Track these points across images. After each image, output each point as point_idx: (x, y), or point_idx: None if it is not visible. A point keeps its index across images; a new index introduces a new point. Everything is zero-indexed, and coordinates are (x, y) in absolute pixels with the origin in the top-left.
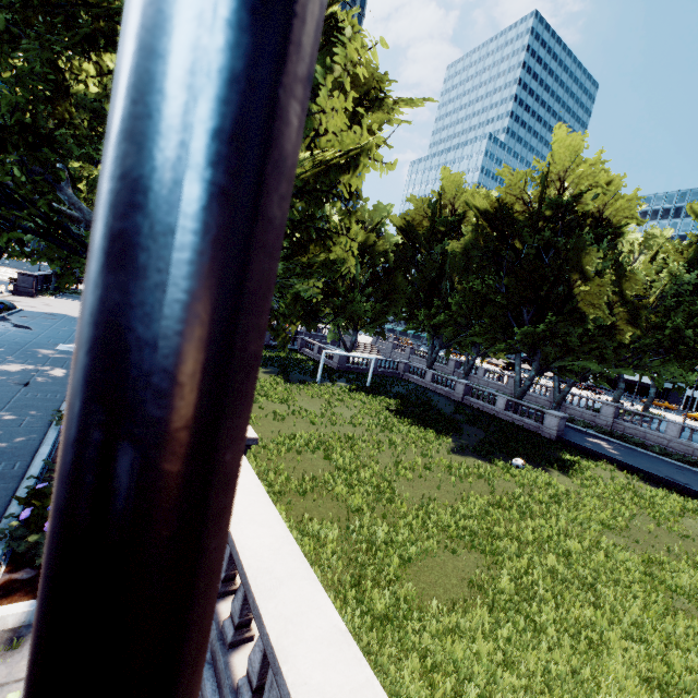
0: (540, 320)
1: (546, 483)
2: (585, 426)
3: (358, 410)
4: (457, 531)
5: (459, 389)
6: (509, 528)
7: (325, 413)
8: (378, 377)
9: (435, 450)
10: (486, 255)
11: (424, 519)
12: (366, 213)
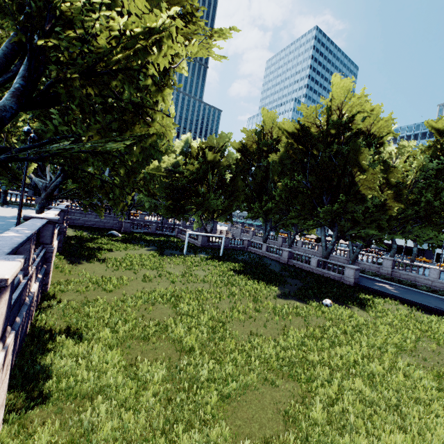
0: (335, 201)
1: (349, 317)
2: (373, 275)
3: (210, 272)
4: (277, 362)
5: (285, 255)
6: (322, 356)
7: (184, 275)
8: (230, 250)
9: (264, 297)
10: (295, 162)
11: (248, 354)
12: (215, 140)
